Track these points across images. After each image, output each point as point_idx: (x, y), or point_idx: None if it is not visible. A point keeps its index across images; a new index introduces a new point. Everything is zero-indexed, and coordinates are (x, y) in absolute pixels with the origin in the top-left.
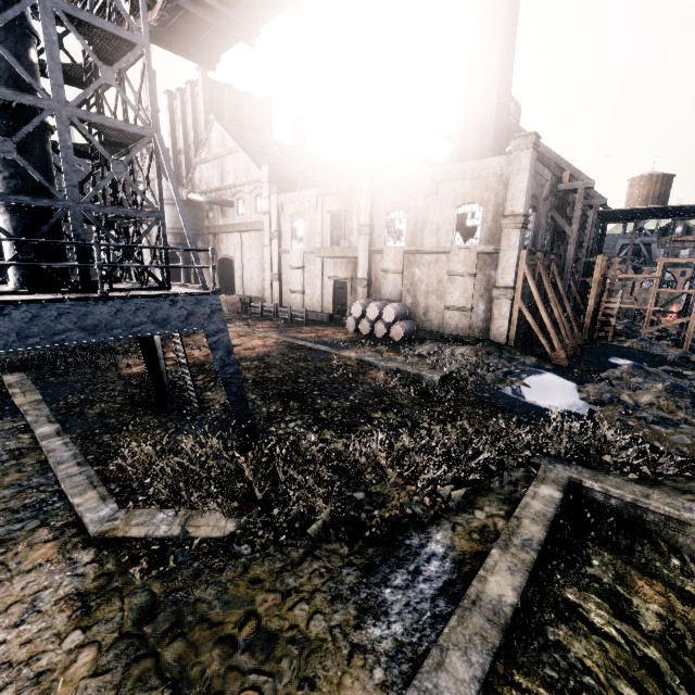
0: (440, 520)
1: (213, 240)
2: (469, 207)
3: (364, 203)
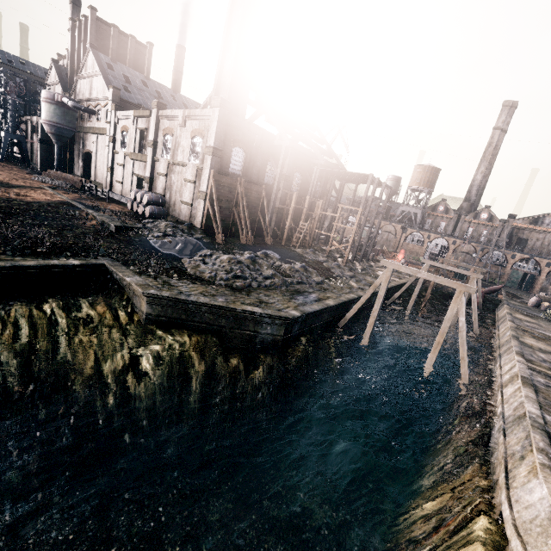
0: None
1: (83, 137)
2: (198, 139)
3: (152, 126)
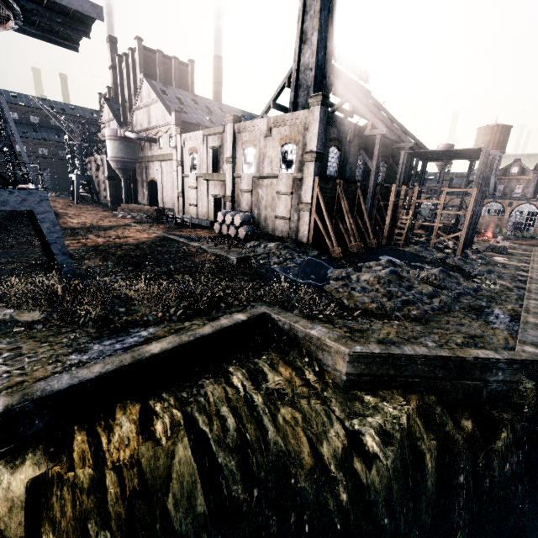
0: (161, 324)
1: (145, 167)
2: (289, 146)
3: (229, 142)
